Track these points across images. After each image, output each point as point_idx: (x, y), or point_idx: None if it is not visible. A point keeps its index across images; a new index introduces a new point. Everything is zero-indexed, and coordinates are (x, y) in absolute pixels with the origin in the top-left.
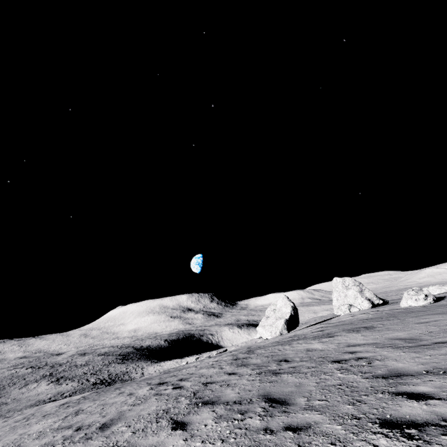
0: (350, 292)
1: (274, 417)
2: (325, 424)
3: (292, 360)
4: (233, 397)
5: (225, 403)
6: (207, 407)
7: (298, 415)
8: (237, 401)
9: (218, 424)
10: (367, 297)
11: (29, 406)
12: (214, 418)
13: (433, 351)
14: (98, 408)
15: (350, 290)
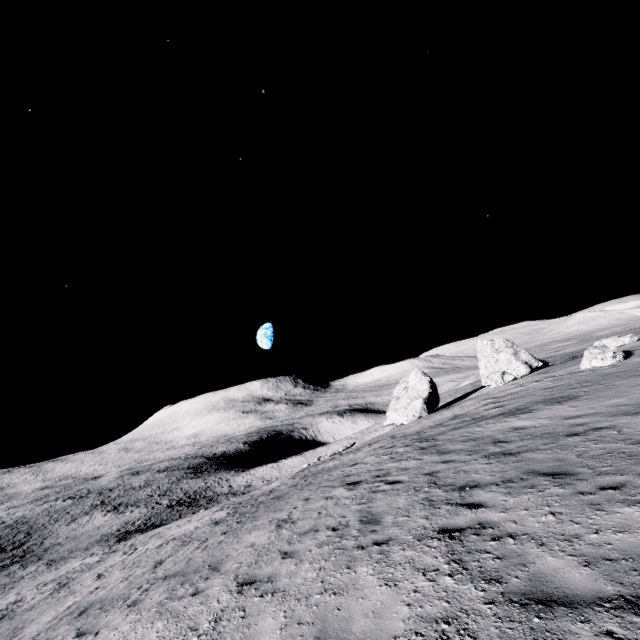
0: (502, 357)
1: (574, 484)
2: (638, 481)
3: (510, 441)
4: (494, 479)
5: (492, 484)
6: (476, 490)
7: (599, 480)
8: (506, 481)
9: (518, 498)
10: (523, 361)
11: (96, 543)
12: (503, 495)
13: None
14: (312, 514)
15: (502, 354)
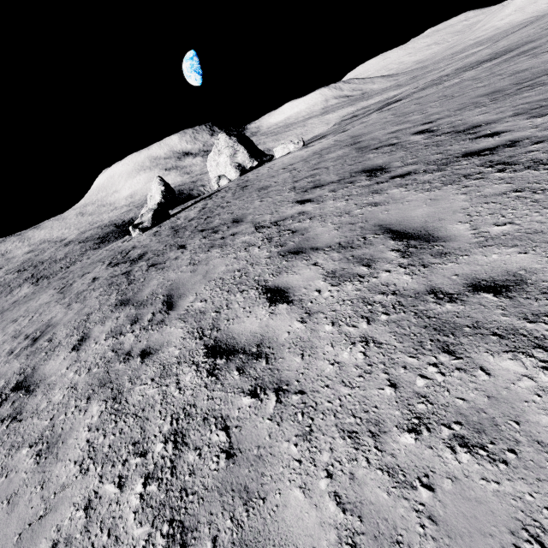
0: (222, 159)
1: None
2: None
3: None
4: None
5: None
6: None
7: None
8: None
9: None
10: (236, 164)
11: None
12: None
13: None
14: None
15: (223, 156)
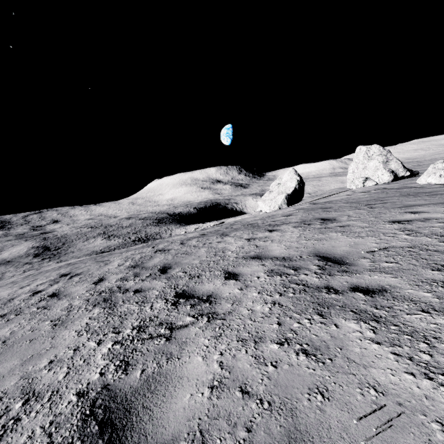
0: (372, 164)
1: None
2: None
3: (168, 272)
4: None
5: None
6: None
7: None
8: None
9: None
10: (390, 169)
11: (86, 255)
12: None
13: (312, 324)
14: None
15: (373, 161)
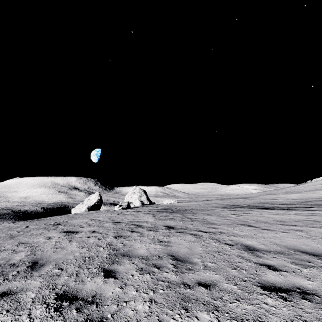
0: (135, 196)
1: None
2: None
3: None
4: None
5: None
6: None
7: None
8: None
9: None
10: (141, 200)
11: None
12: None
13: None
14: None
15: (135, 195)
